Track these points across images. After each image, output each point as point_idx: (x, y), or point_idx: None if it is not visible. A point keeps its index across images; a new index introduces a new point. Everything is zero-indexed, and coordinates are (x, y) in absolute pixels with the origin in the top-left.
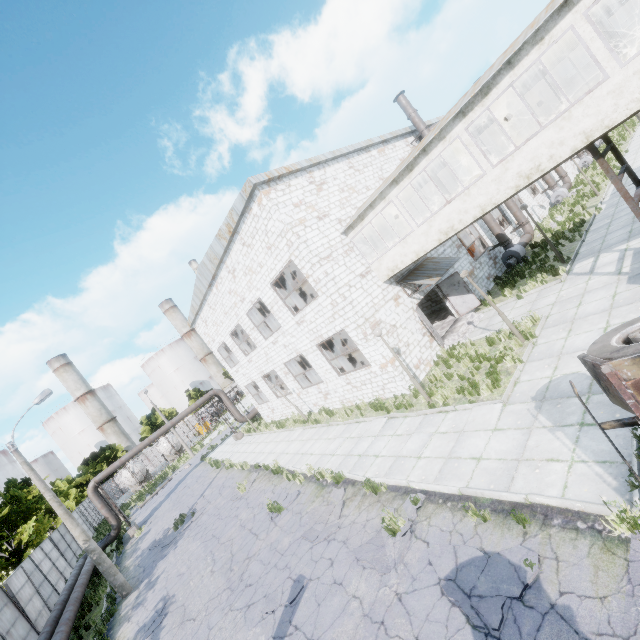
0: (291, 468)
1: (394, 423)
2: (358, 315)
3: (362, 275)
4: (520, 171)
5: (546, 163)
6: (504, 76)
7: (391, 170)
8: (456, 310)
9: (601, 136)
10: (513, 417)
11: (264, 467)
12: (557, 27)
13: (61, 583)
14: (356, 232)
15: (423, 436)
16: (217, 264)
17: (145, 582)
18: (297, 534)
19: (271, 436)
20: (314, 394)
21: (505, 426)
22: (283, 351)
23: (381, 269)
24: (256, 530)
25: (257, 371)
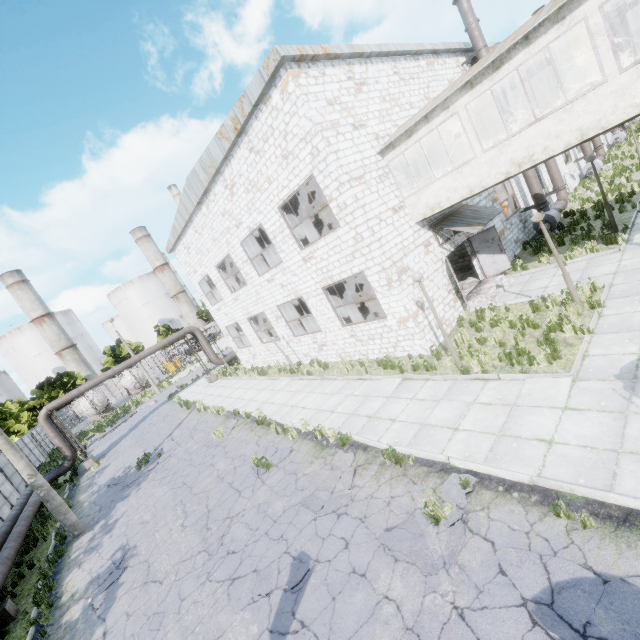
0: (280, 420)
1: (412, 385)
2: (385, 256)
3: (394, 209)
4: None
5: None
6: None
7: (438, 91)
8: (483, 271)
9: None
10: (592, 396)
11: (245, 415)
12: None
13: (6, 509)
14: (397, 153)
15: (457, 404)
16: (212, 174)
17: (101, 524)
18: (293, 499)
19: (251, 383)
20: (307, 344)
21: (582, 406)
22: (279, 291)
23: (418, 206)
24: (238, 485)
25: (243, 311)
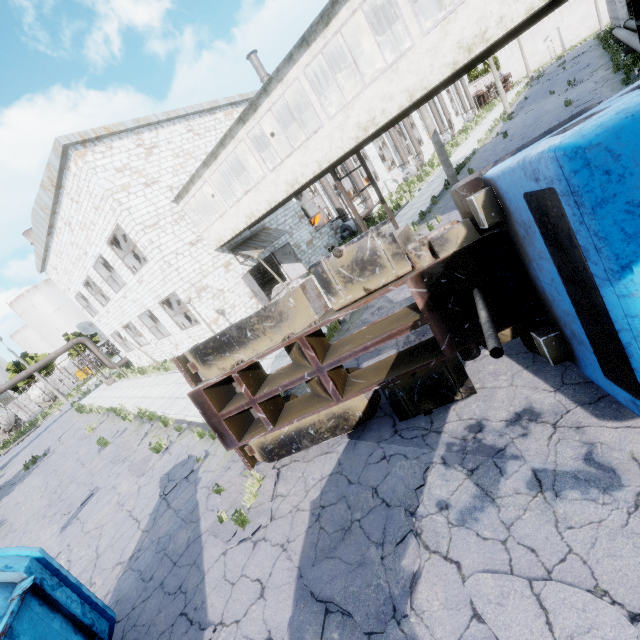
0: (130, 410)
1: None
2: (184, 281)
3: (192, 243)
4: (287, 180)
5: (301, 178)
6: (264, 100)
7: None
8: (288, 276)
9: (334, 164)
10: None
11: (112, 410)
12: (289, 74)
13: None
14: (185, 202)
15: None
16: (50, 214)
17: None
18: (109, 460)
19: (134, 382)
20: (168, 345)
21: None
22: (134, 305)
23: (210, 239)
24: (85, 461)
25: (117, 322)
